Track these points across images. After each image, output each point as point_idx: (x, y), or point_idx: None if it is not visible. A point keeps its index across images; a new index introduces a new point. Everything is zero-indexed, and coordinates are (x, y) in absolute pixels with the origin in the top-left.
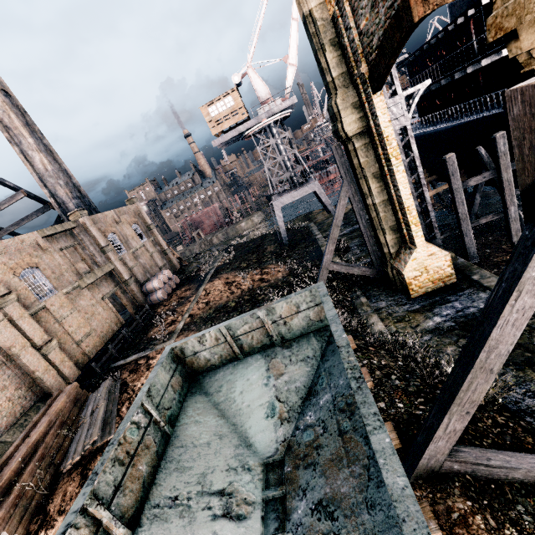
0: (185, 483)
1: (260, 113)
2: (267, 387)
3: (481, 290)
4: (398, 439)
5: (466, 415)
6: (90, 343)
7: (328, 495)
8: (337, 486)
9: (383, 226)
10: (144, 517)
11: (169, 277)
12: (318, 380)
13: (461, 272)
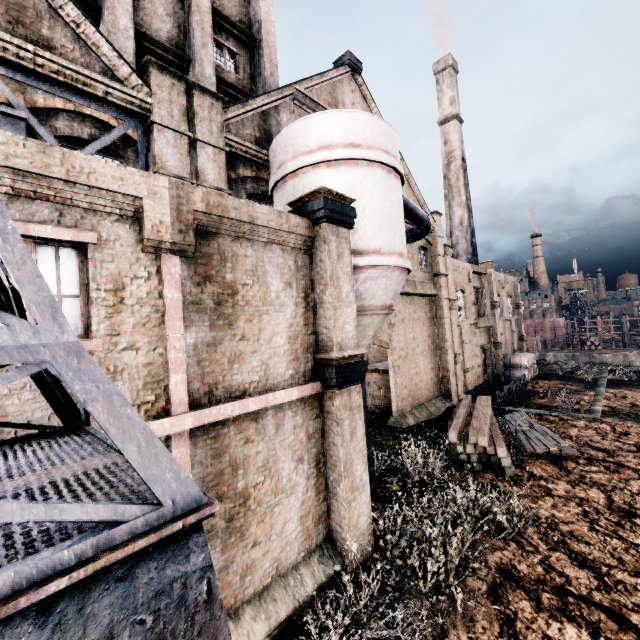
0: None
1: None
2: None
3: None
4: None
5: None
6: (469, 378)
7: None
8: None
9: None
10: None
11: (533, 362)
12: None
13: None
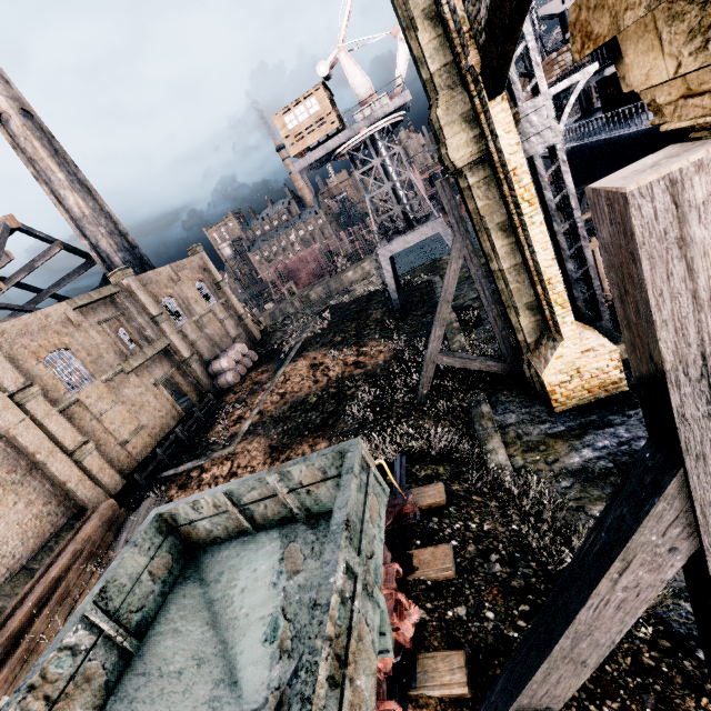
0: None
1: (358, 119)
2: (275, 589)
3: None
4: (466, 685)
5: (545, 710)
6: (138, 444)
7: None
8: None
9: (515, 304)
10: None
11: (243, 353)
12: None
13: None
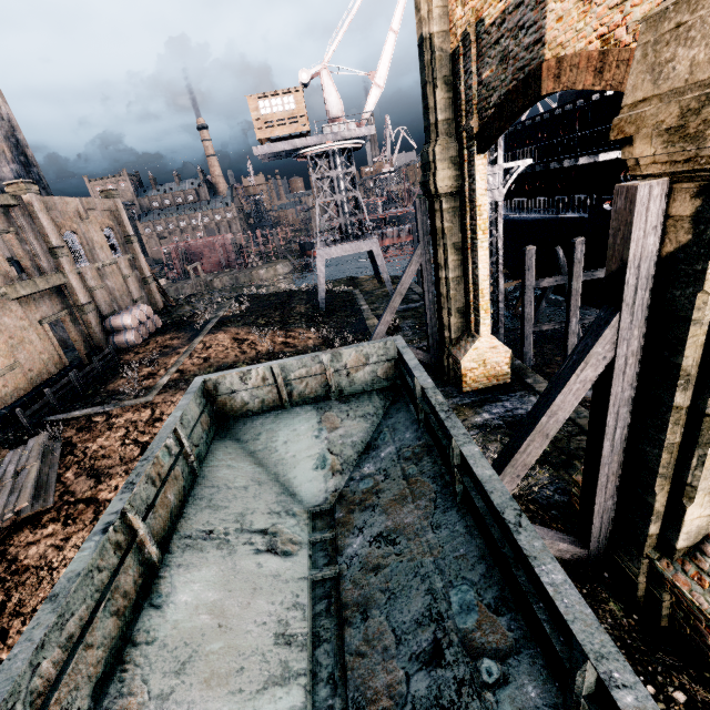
0: (221, 520)
1: (326, 131)
2: (319, 439)
3: (532, 394)
4: None
5: (516, 478)
6: (10, 383)
7: (390, 527)
8: (400, 519)
9: (450, 306)
10: (173, 546)
11: (148, 315)
12: (379, 436)
13: (517, 373)
